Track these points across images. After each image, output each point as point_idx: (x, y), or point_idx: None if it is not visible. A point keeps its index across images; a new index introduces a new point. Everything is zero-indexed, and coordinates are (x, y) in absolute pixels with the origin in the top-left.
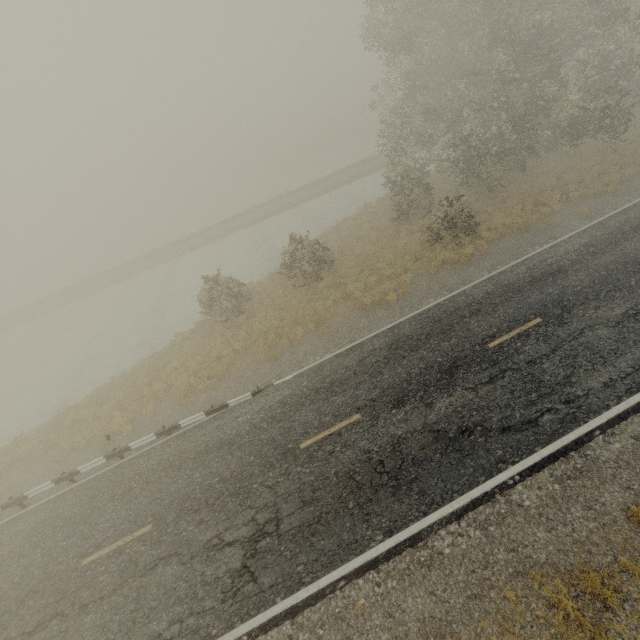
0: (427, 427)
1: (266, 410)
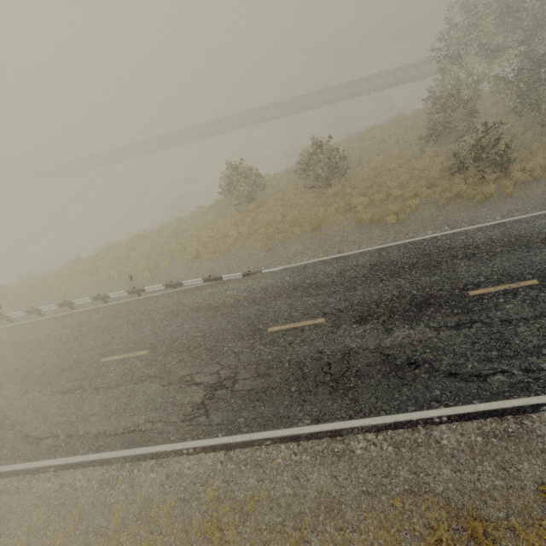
0: (379, 349)
1: (250, 291)
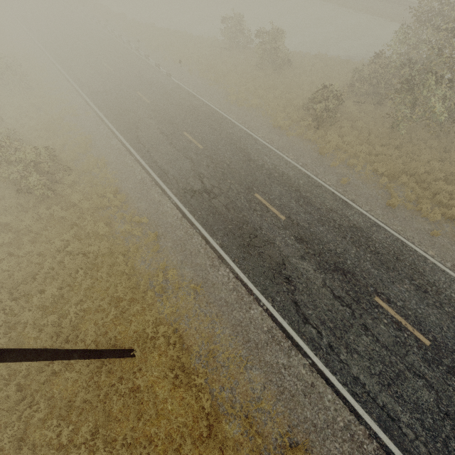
0: (141, 118)
1: (157, 80)
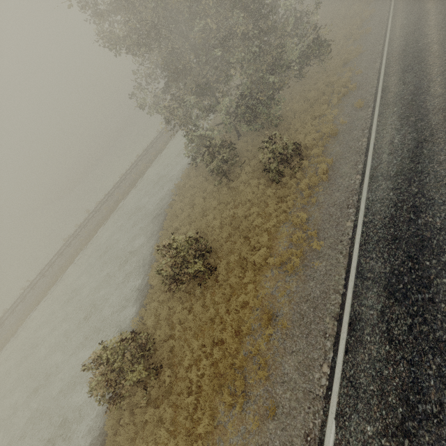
0: None
1: None
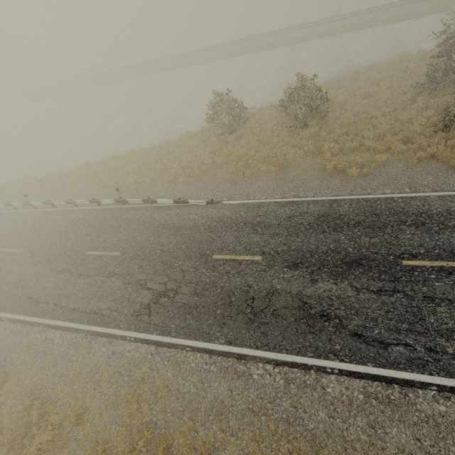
0: (300, 295)
1: (208, 219)
